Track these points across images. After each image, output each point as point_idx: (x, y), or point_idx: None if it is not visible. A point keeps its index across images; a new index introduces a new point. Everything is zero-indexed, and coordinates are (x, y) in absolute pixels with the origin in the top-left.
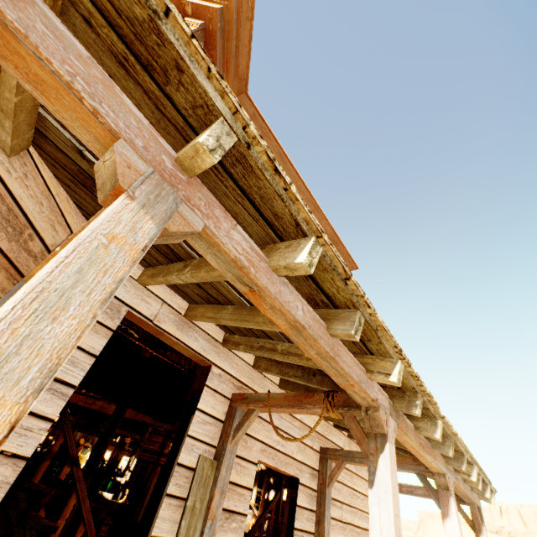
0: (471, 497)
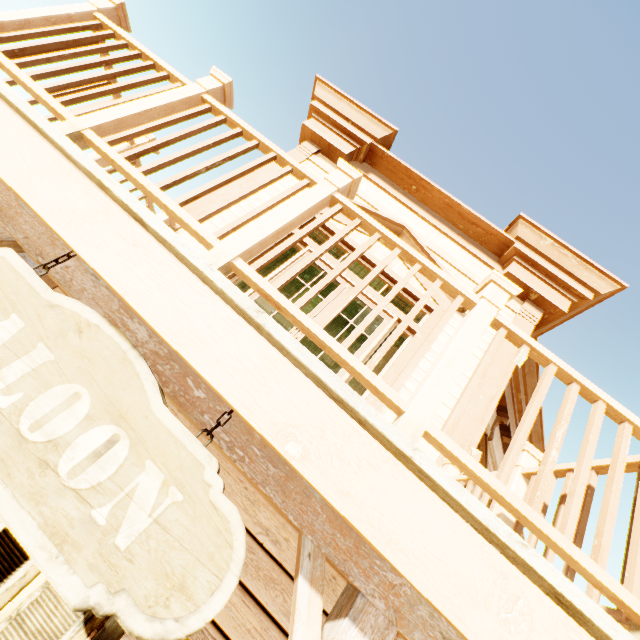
0: None
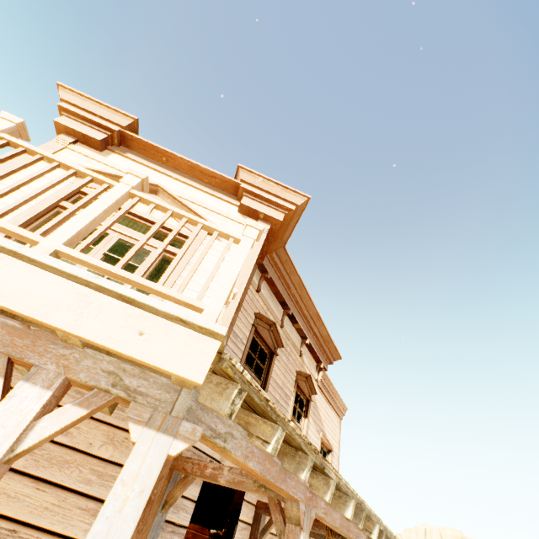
0: None
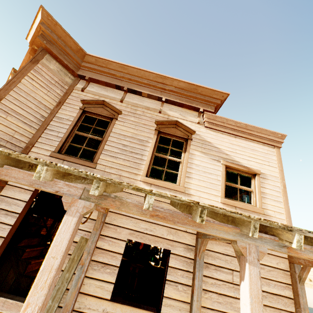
0: None
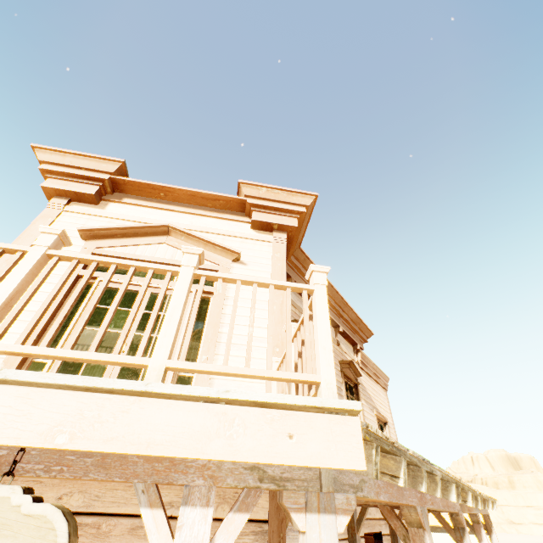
0: (485, 512)
